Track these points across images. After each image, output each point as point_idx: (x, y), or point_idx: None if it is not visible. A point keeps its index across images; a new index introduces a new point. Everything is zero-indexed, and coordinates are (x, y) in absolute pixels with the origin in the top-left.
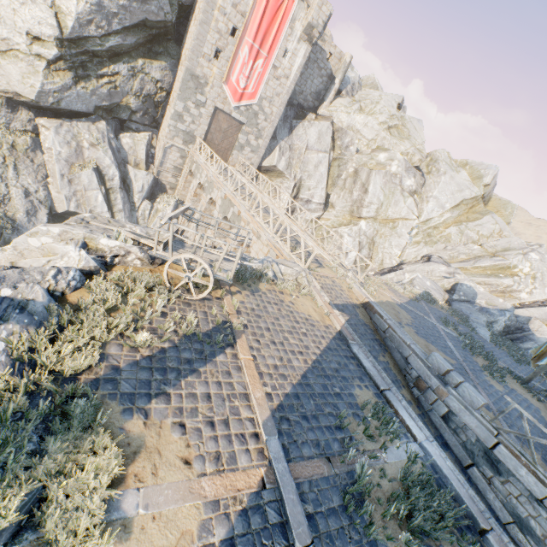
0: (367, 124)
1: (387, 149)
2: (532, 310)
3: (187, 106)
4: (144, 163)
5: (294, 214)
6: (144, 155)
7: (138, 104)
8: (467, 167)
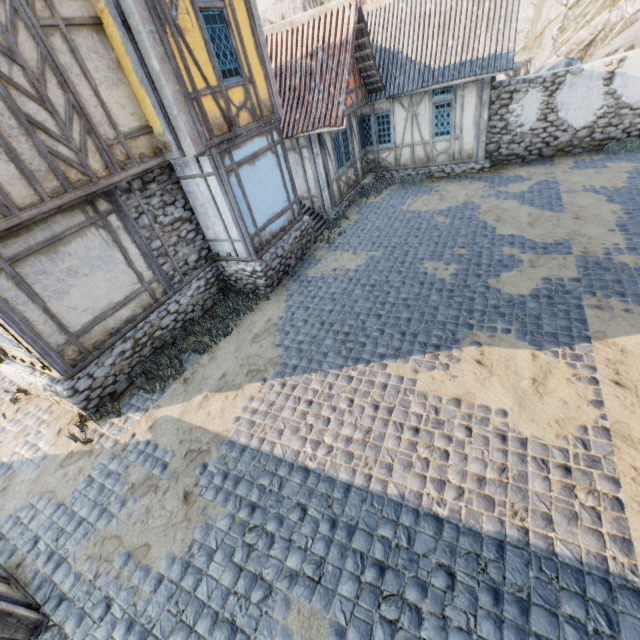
0: None
1: None
2: (617, 40)
3: None
4: None
5: None
6: None
7: None
8: None
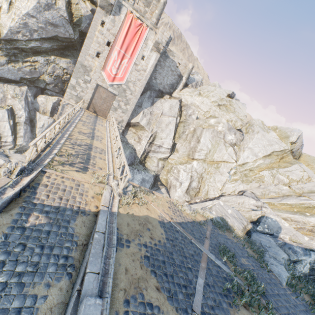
0: (203, 102)
1: (216, 117)
2: None
3: (79, 82)
4: (50, 112)
5: (149, 154)
6: (50, 108)
7: (50, 80)
8: (277, 130)
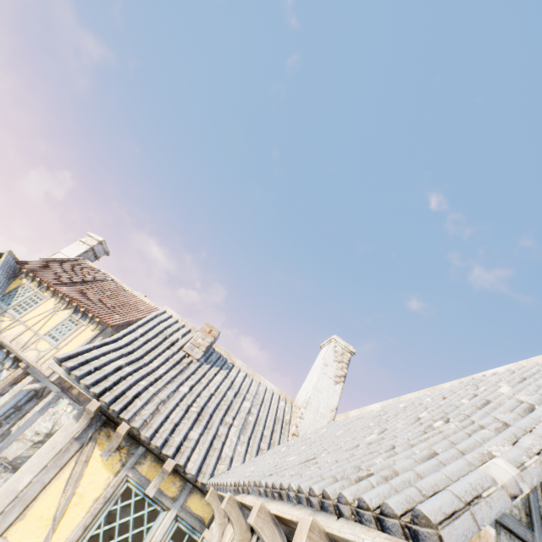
0: None
1: None
2: None
3: None
4: None
5: None
6: None
7: None
8: None
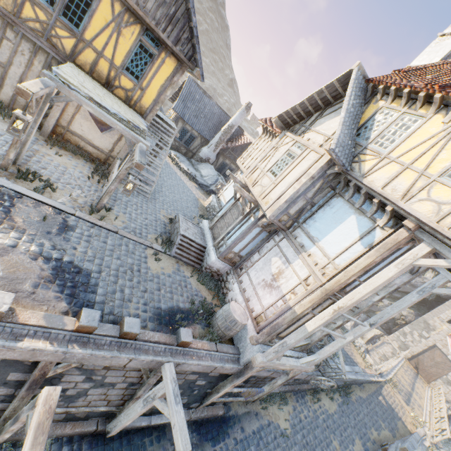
0: None
1: None
2: None
3: (412, 332)
4: (367, 339)
5: None
6: (370, 337)
7: None
8: None
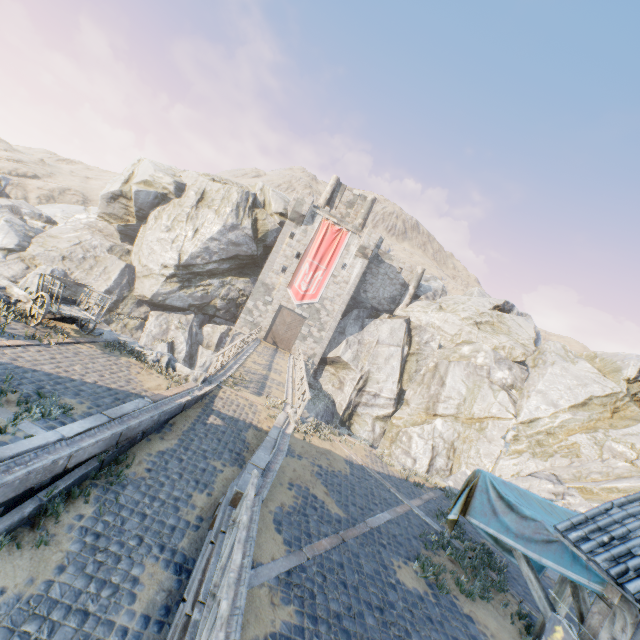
0: (446, 320)
1: (472, 342)
2: None
3: (257, 304)
4: (215, 346)
5: (358, 409)
6: (217, 340)
7: (223, 304)
8: (596, 359)
